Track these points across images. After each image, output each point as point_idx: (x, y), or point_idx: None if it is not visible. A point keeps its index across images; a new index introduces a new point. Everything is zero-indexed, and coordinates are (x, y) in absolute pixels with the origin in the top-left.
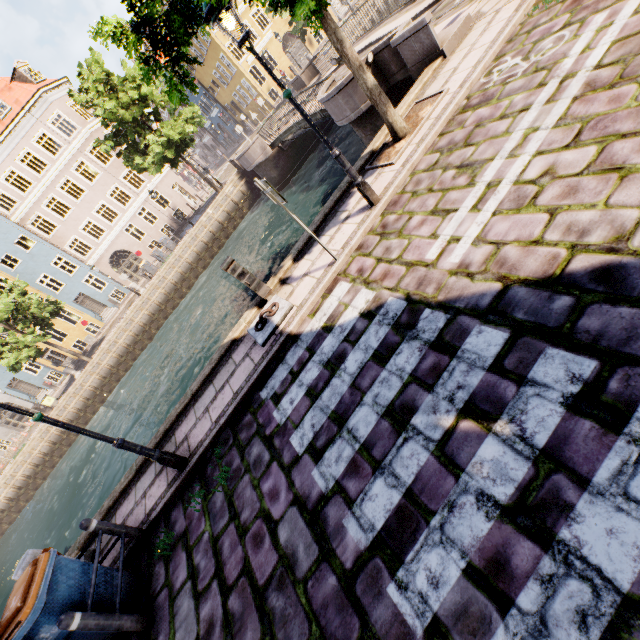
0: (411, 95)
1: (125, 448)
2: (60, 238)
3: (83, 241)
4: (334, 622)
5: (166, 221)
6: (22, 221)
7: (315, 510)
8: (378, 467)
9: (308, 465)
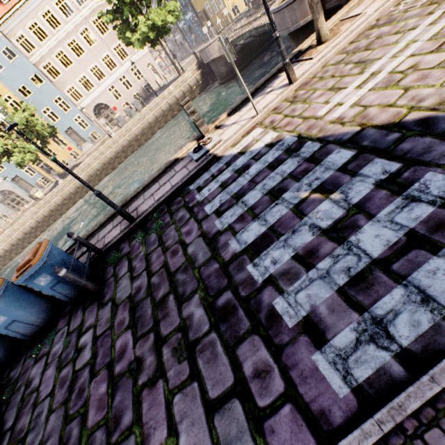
0: (338, 15)
1: (101, 197)
2: (62, 83)
3: (77, 90)
4: (213, 282)
5: (138, 90)
6: (37, 63)
7: (213, 238)
8: (256, 217)
9: (213, 219)
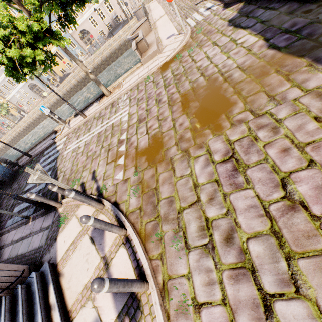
0: (126, 74)
1: (15, 149)
2: None
3: None
4: None
5: (109, 20)
6: None
7: None
8: None
9: None
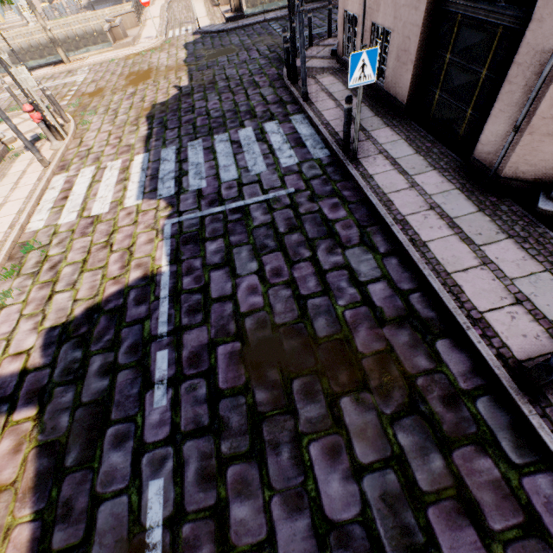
0: (94, 52)
1: None
2: None
3: None
4: None
5: None
6: None
7: None
8: None
9: None
